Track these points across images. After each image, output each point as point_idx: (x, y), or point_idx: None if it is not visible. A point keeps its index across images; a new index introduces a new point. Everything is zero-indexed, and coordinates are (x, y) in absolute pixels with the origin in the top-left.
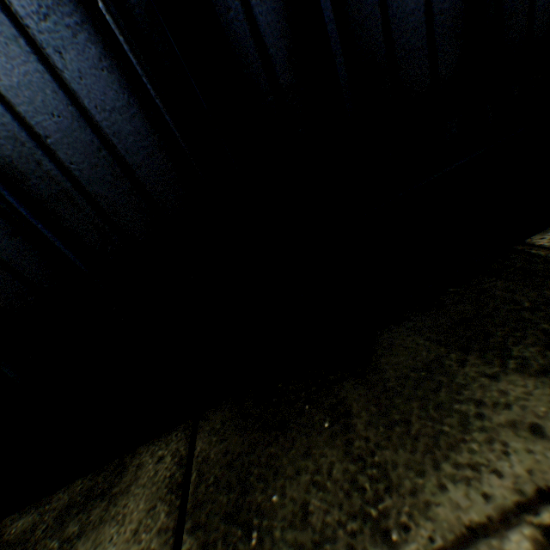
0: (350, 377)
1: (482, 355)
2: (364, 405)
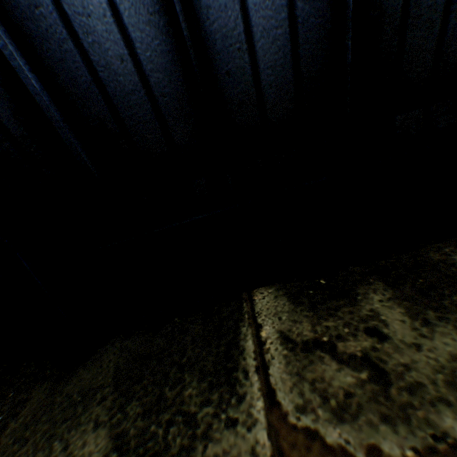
0: (54, 378)
1: (117, 398)
2: (31, 411)
